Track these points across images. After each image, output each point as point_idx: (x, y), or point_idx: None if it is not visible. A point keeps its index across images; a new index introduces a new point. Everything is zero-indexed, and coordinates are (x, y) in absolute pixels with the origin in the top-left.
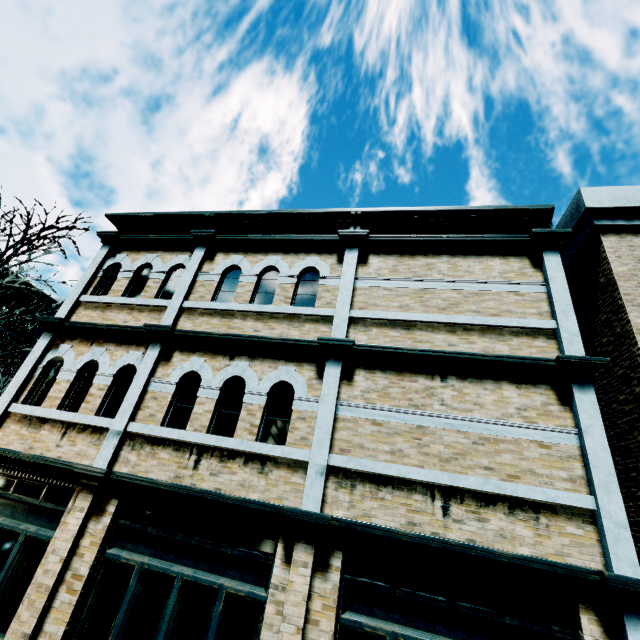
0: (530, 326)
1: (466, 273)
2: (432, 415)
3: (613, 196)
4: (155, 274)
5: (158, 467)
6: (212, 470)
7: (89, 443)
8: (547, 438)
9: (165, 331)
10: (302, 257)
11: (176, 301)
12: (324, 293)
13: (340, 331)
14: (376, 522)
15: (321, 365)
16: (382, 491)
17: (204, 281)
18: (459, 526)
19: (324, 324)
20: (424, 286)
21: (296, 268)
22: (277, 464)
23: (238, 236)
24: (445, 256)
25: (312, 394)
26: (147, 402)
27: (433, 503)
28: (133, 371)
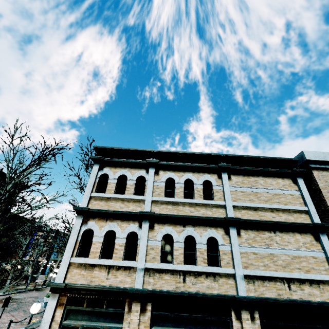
0: (299, 209)
1: (270, 185)
2: (275, 248)
3: (314, 155)
4: (130, 181)
5: (166, 284)
6: (192, 282)
7: (125, 275)
8: (315, 254)
9: (150, 214)
10: (201, 174)
11: (148, 197)
12: (216, 193)
13: (231, 212)
14: (266, 296)
15: (225, 228)
16: (265, 283)
17: (157, 185)
18: (295, 293)
19: (221, 208)
20: (257, 191)
21: (200, 180)
22: (220, 276)
23: (170, 163)
24: (261, 177)
25: (225, 242)
26: (149, 251)
27: (284, 285)
28: (132, 234)
